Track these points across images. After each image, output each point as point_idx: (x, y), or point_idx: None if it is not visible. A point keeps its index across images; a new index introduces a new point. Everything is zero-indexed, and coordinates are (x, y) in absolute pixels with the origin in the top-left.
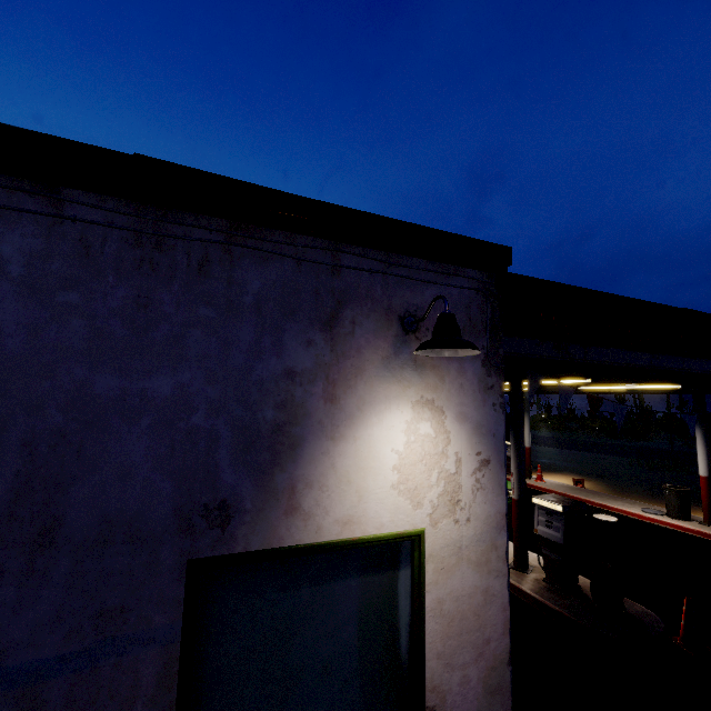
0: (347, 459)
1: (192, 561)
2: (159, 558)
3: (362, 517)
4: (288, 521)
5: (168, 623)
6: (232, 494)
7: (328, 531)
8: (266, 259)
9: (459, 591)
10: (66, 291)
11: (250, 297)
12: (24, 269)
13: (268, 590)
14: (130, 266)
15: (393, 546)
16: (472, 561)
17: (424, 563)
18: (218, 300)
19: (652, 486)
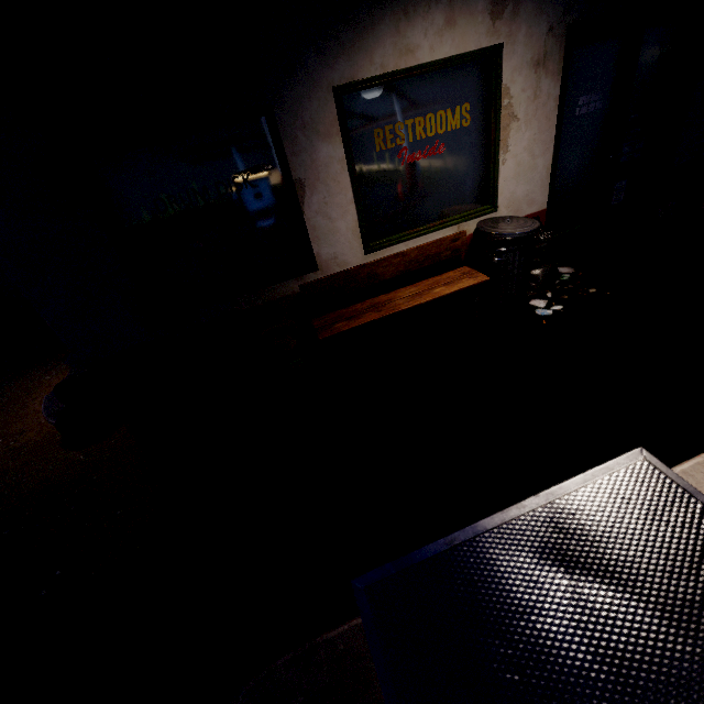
0: None
1: None
2: None
3: None
4: None
5: None
6: None
7: None
8: None
9: None
10: None
11: None
12: None
13: None
14: None
15: None
16: None
17: None
18: None
19: None
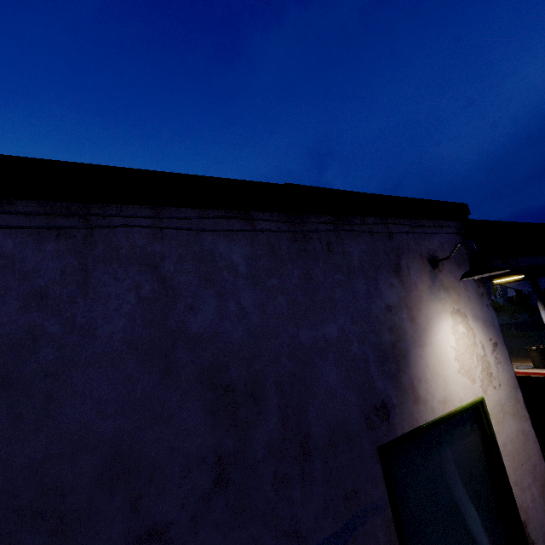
0: (431, 358)
1: (381, 447)
2: (363, 449)
3: (450, 396)
4: (416, 408)
5: (380, 495)
6: (385, 396)
7: (437, 410)
8: (356, 236)
9: (510, 435)
10: (270, 278)
11: (356, 262)
12: (247, 268)
13: (417, 459)
14: (295, 255)
15: (468, 412)
16: (510, 413)
17: (490, 420)
18: (342, 267)
19: (510, 350)
